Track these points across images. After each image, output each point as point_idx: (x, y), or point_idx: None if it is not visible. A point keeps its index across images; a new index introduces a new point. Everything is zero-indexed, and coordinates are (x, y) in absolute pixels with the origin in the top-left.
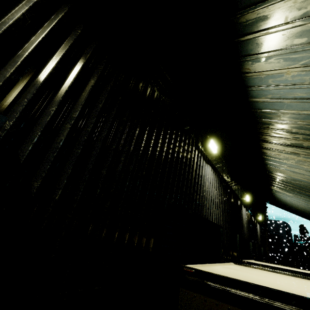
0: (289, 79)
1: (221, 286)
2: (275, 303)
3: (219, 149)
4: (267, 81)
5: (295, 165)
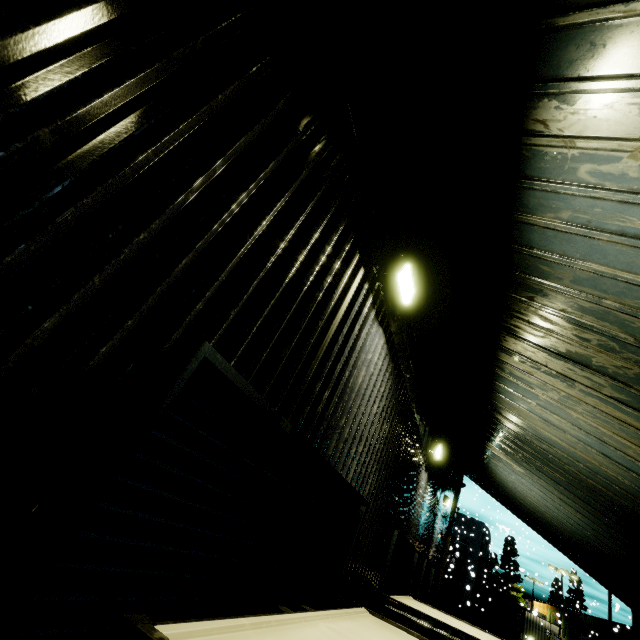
0: (630, 174)
1: None
2: None
3: (414, 310)
4: (576, 170)
5: (555, 407)
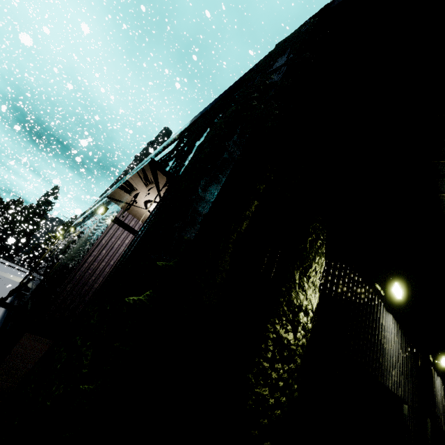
0: None
1: None
2: None
3: (442, 354)
4: None
5: None
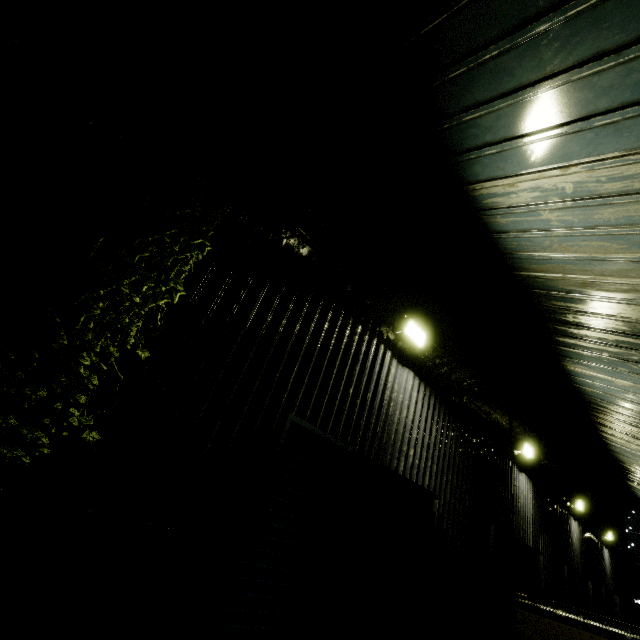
0: (620, 387)
1: (551, 609)
2: (592, 622)
3: (533, 444)
4: (594, 380)
5: None
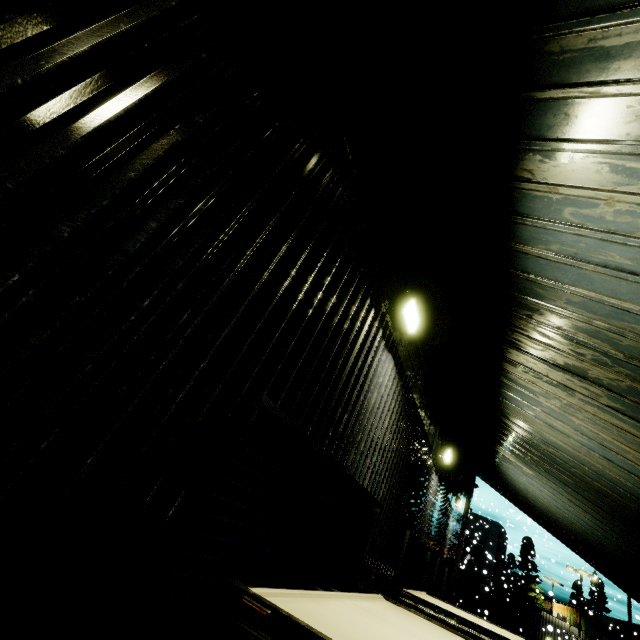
0: (607, 218)
1: None
2: None
3: (420, 332)
4: (561, 211)
5: (558, 413)
